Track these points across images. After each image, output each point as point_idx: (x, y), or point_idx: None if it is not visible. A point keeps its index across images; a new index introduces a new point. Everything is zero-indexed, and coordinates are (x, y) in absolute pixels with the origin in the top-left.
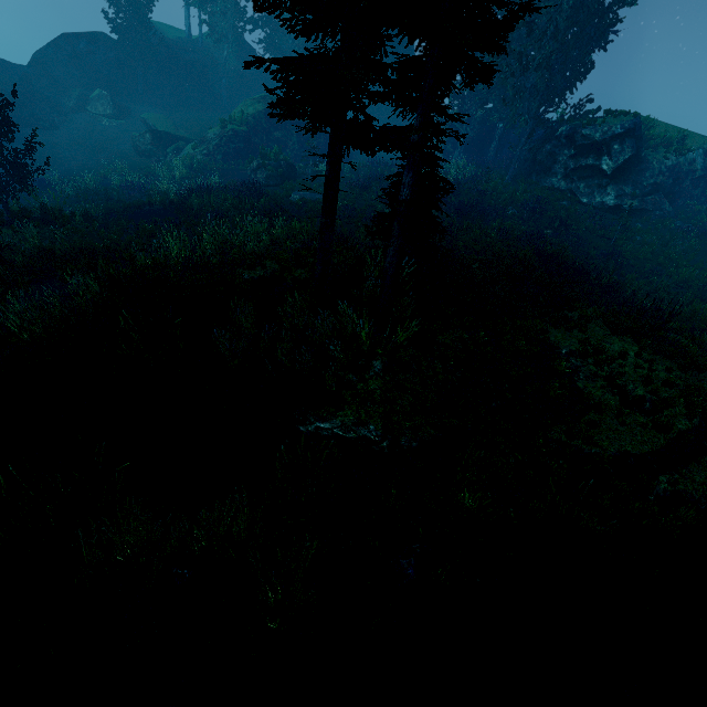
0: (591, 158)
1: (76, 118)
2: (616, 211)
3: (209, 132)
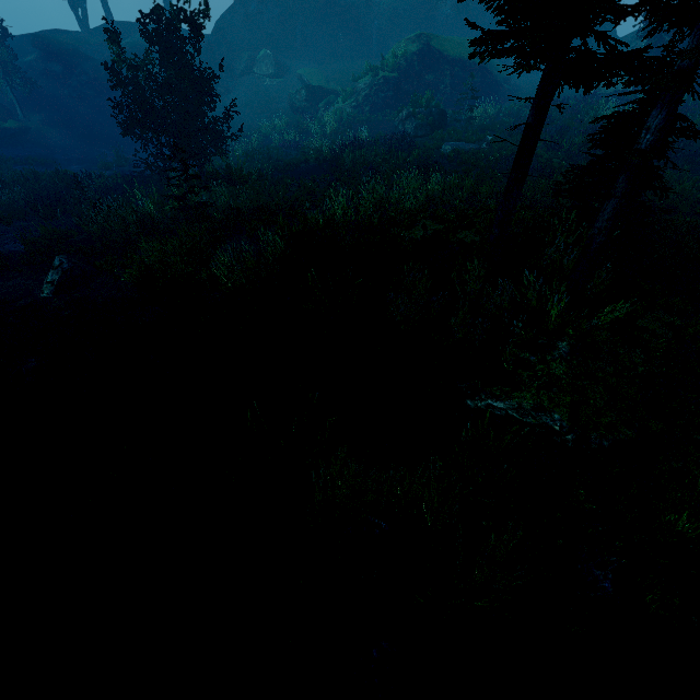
0: None
1: (245, 81)
2: None
3: (360, 82)
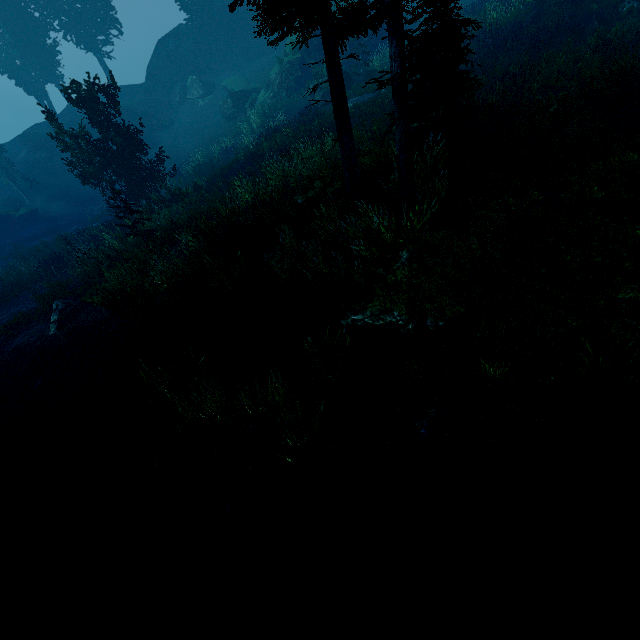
0: None
1: (183, 109)
2: None
3: (271, 74)
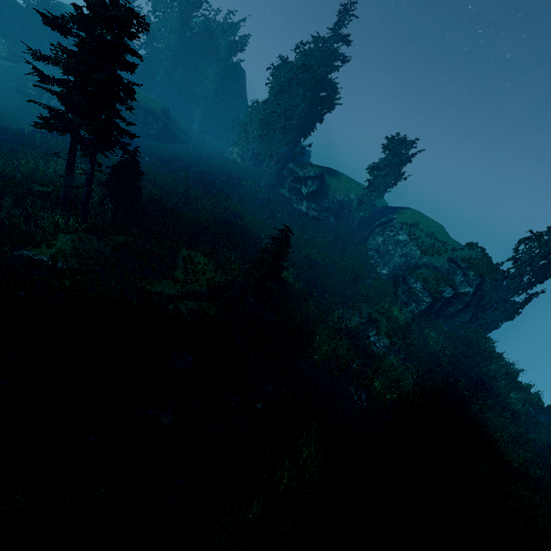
0: (299, 184)
1: None
2: (307, 216)
3: None
